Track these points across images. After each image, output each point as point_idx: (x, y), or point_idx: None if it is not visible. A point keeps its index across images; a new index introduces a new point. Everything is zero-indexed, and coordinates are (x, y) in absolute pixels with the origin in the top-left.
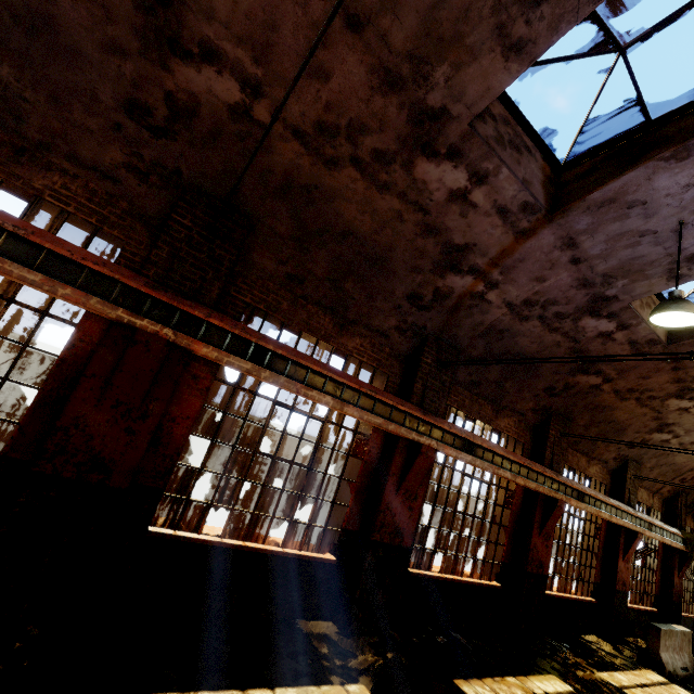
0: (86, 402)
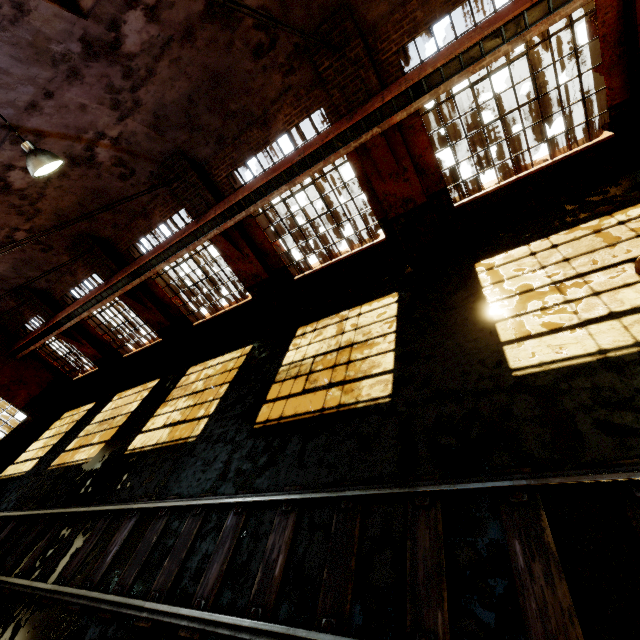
0: (142, 314)
